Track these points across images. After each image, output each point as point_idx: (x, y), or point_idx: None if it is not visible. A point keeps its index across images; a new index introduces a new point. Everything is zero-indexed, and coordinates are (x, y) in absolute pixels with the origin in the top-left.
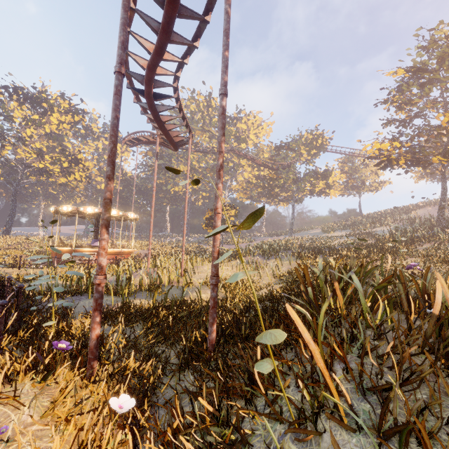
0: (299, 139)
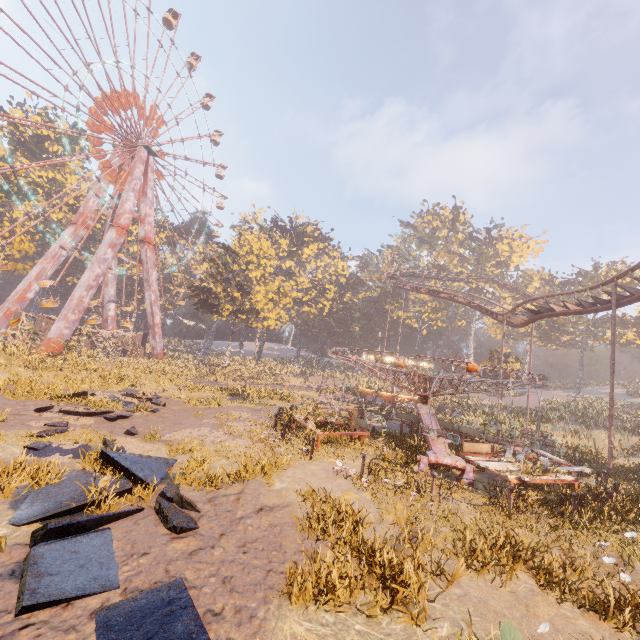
0: (596, 276)
